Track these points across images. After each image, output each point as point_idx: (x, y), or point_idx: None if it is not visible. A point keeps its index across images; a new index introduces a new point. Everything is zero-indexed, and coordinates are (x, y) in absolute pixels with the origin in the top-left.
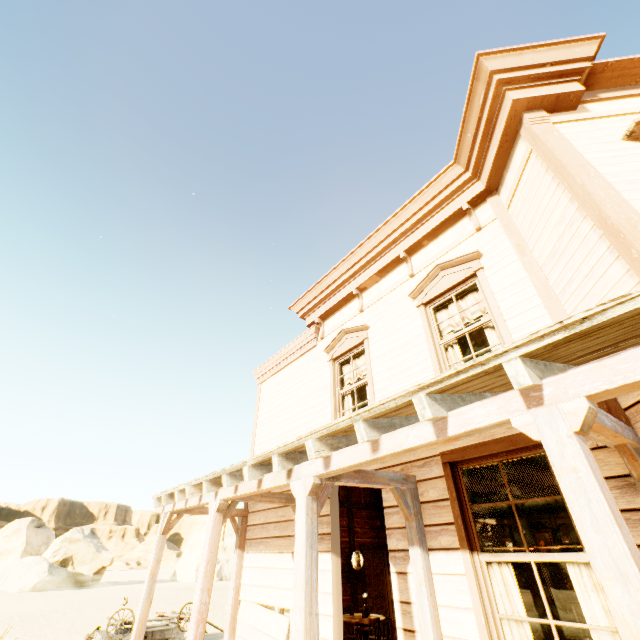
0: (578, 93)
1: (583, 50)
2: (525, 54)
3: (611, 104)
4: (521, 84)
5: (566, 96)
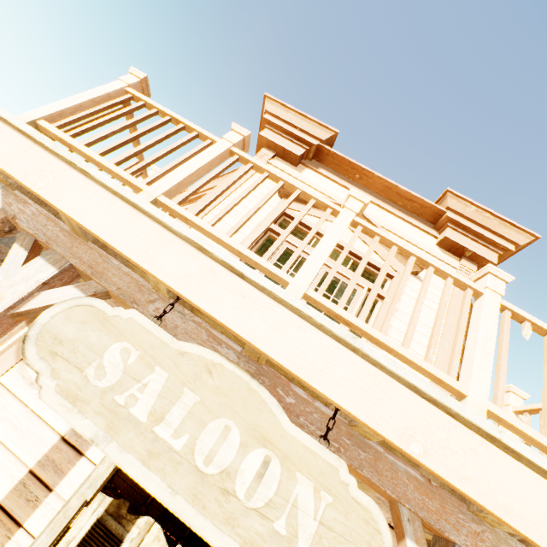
0: (296, 155)
1: (321, 133)
2: (290, 113)
3: (318, 178)
4: (277, 130)
5: (289, 153)
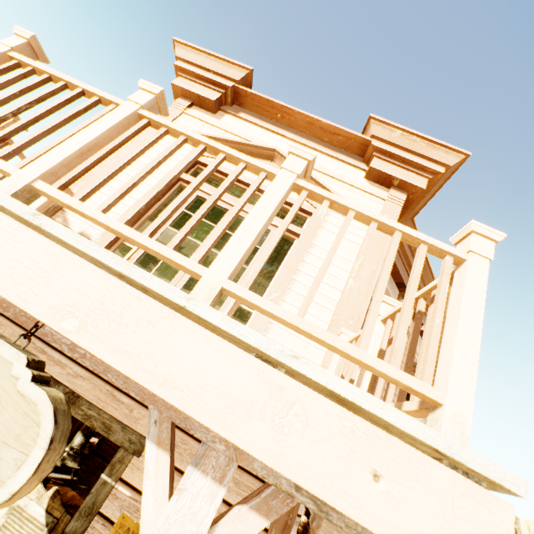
0: (211, 101)
1: (235, 73)
2: (201, 56)
3: (239, 123)
4: (191, 76)
5: (204, 99)
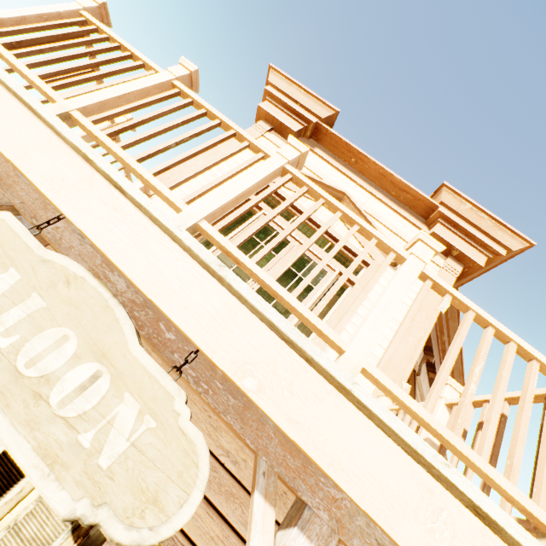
0: (292, 131)
1: (321, 111)
2: (293, 87)
3: (313, 157)
4: (277, 103)
5: (286, 128)
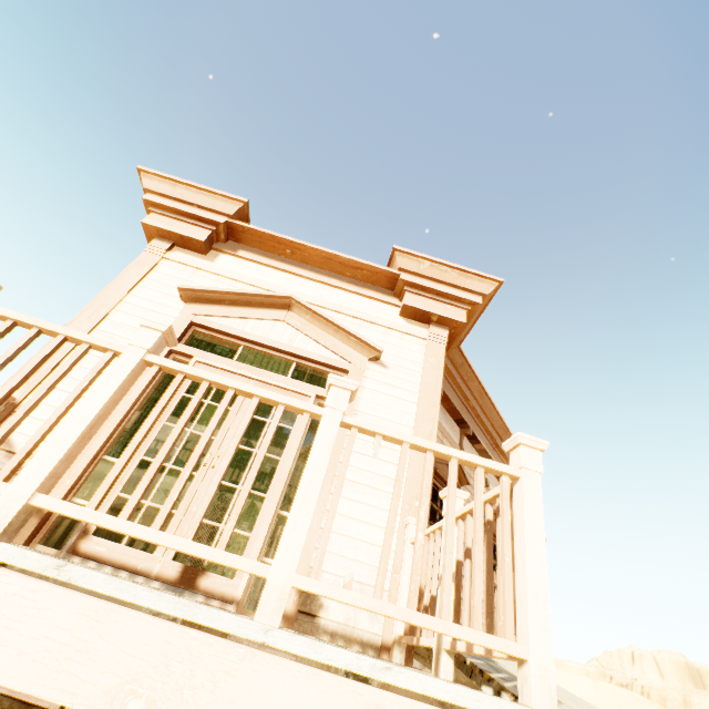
0: (199, 241)
1: (227, 206)
2: (179, 187)
3: (239, 263)
4: (168, 212)
5: (190, 239)
